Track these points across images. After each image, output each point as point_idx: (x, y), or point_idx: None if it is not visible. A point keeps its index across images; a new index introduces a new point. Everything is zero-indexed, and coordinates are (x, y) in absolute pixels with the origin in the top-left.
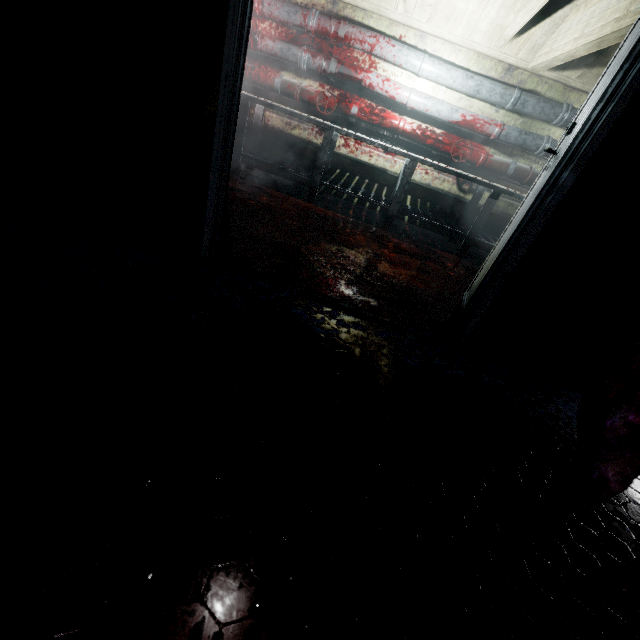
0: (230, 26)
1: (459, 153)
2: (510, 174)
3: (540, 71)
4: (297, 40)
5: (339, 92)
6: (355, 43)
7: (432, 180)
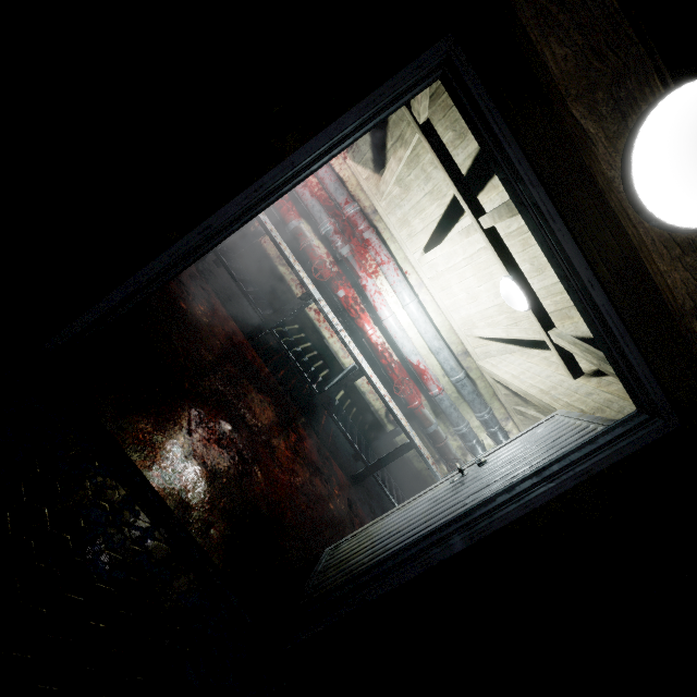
0: (244, 196)
1: (401, 387)
2: (429, 432)
3: (484, 371)
4: (331, 210)
5: (338, 270)
6: (372, 250)
7: (369, 391)
